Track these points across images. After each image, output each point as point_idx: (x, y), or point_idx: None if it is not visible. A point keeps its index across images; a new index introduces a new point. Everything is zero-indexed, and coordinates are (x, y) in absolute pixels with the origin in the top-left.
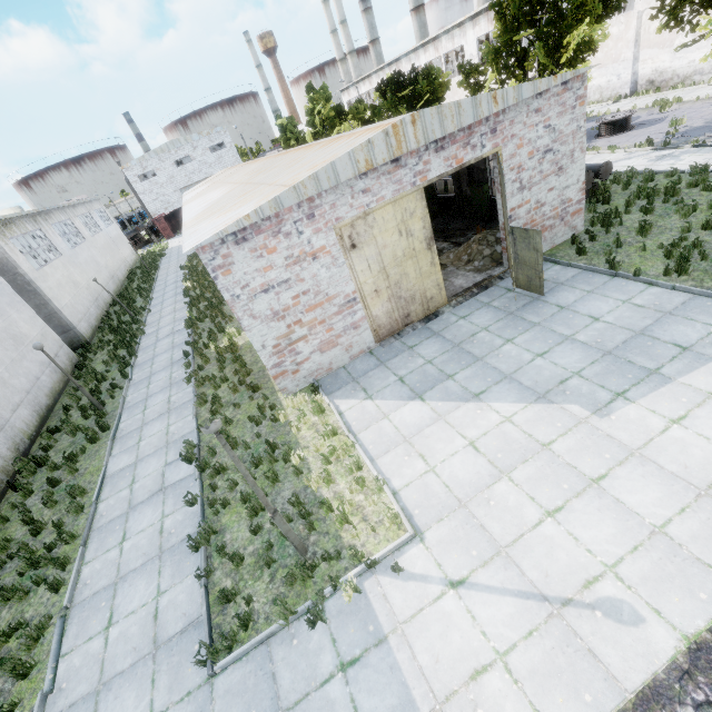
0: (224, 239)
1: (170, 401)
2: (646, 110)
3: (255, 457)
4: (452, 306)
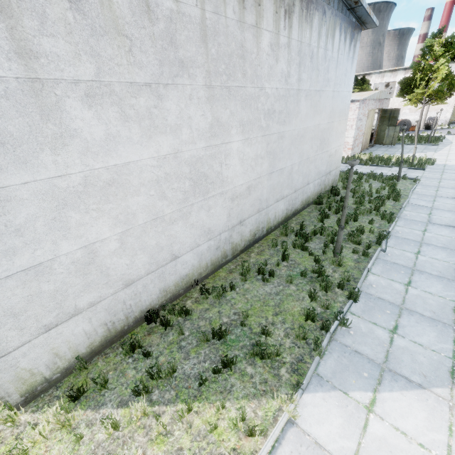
0: (362, 101)
1: None
2: None
3: (371, 159)
4: (369, 148)
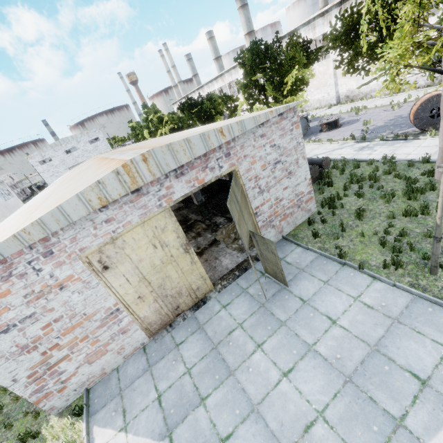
0: None
1: None
2: (347, 114)
3: None
4: (217, 291)
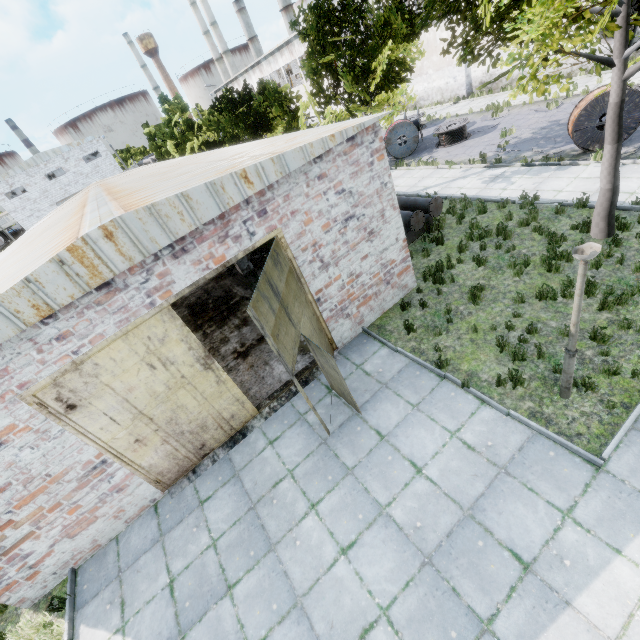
0: None
1: None
2: (481, 114)
3: None
4: (264, 417)
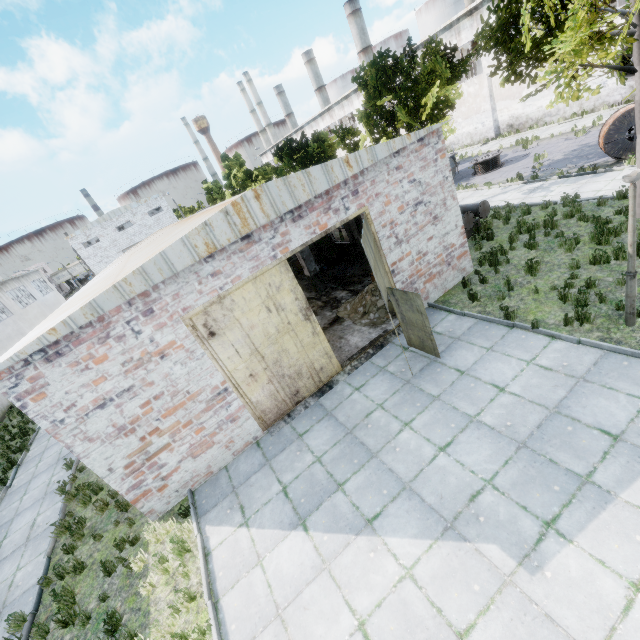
0: (28, 359)
1: (35, 523)
2: (512, 149)
3: None
4: (346, 373)
